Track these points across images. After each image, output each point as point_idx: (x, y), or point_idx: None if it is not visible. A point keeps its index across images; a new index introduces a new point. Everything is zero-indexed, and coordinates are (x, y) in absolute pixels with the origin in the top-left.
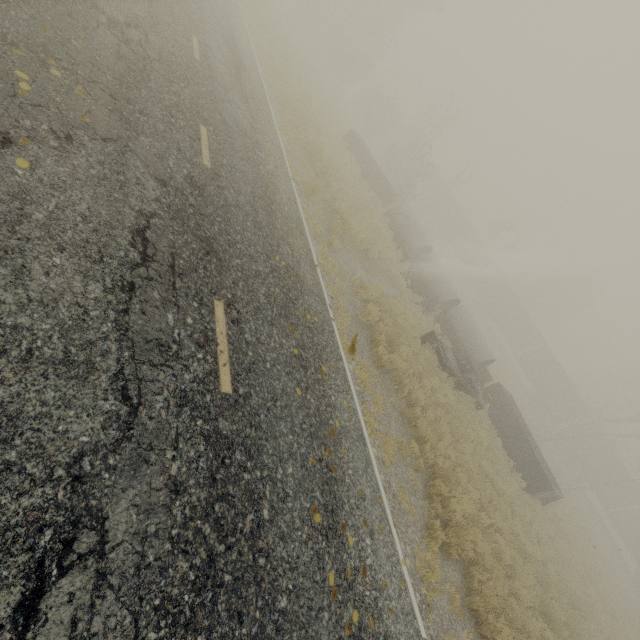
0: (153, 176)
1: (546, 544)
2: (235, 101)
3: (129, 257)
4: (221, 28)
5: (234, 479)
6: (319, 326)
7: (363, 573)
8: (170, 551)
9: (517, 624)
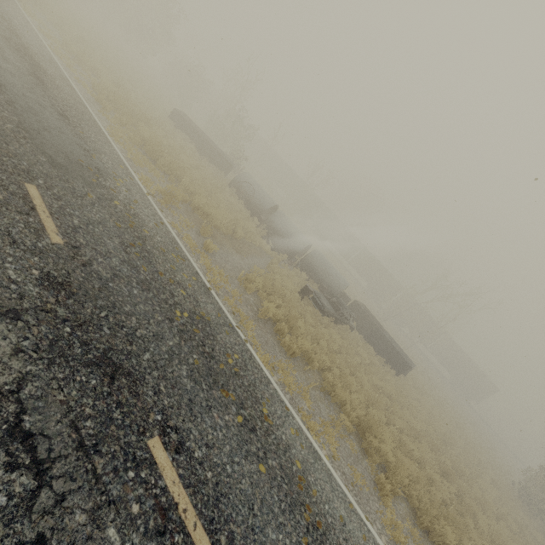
0: None
1: (419, 409)
2: (52, 124)
3: (15, 494)
4: None
5: None
6: (241, 362)
7: None
8: None
9: (451, 517)
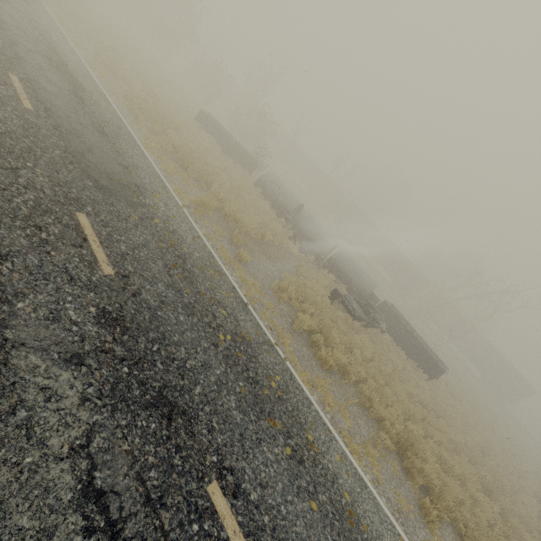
0: (60, 361)
1: (455, 417)
2: (94, 144)
3: None
4: (35, 43)
5: None
6: (283, 383)
7: None
8: None
9: None
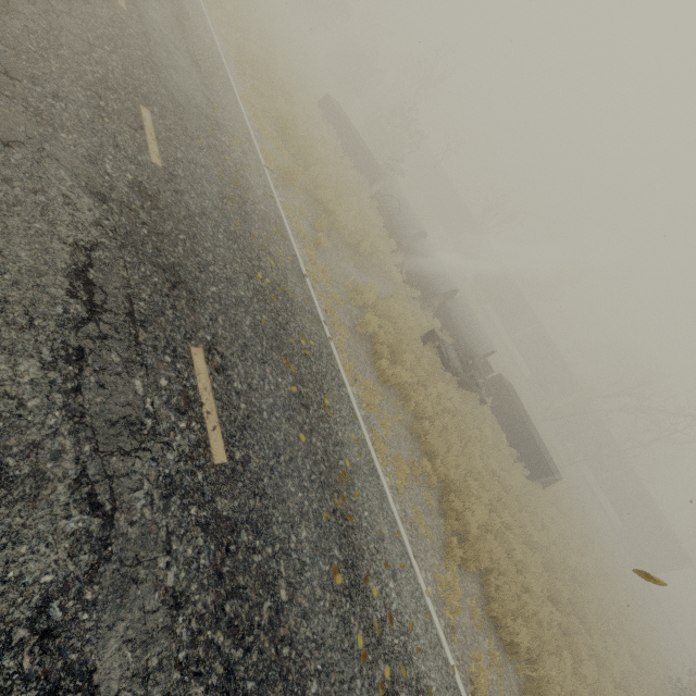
0: (86, 189)
1: (549, 527)
2: (182, 66)
3: (70, 312)
4: None
5: (243, 566)
6: (316, 351)
7: (390, 622)
8: (180, 680)
9: (533, 622)
